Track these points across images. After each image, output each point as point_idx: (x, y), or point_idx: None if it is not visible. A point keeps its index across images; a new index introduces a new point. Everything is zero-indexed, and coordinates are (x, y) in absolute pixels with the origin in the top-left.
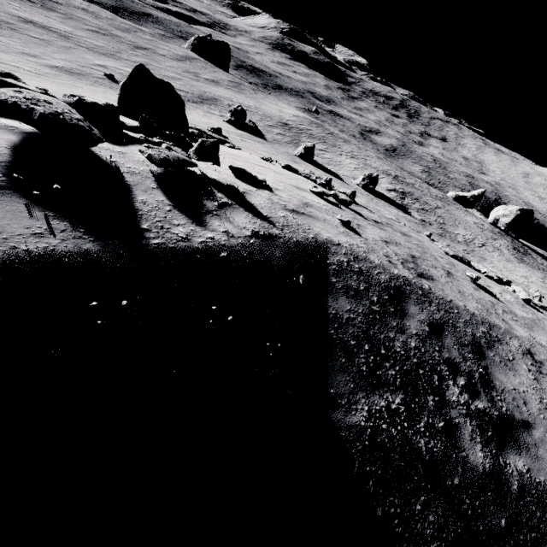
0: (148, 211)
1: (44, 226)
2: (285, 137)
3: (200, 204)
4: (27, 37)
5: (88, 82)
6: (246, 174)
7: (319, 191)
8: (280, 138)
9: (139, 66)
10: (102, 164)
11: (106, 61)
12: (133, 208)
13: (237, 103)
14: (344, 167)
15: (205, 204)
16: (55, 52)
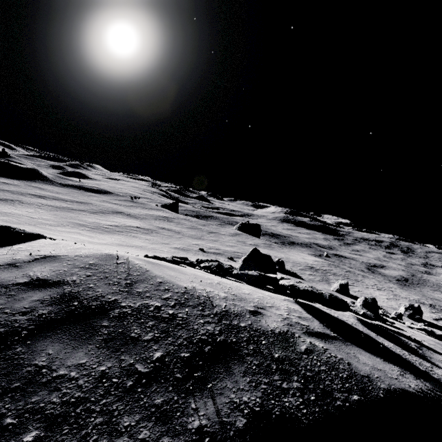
0: (403, 355)
1: (393, 368)
2: (315, 276)
3: (410, 347)
4: (163, 235)
5: (192, 254)
6: (381, 318)
7: (420, 328)
8: (313, 277)
9: (254, 248)
10: (338, 319)
11: (197, 242)
12: (395, 352)
13: (273, 256)
14: (377, 299)
15: (412, 347)
16: (175, 240)
